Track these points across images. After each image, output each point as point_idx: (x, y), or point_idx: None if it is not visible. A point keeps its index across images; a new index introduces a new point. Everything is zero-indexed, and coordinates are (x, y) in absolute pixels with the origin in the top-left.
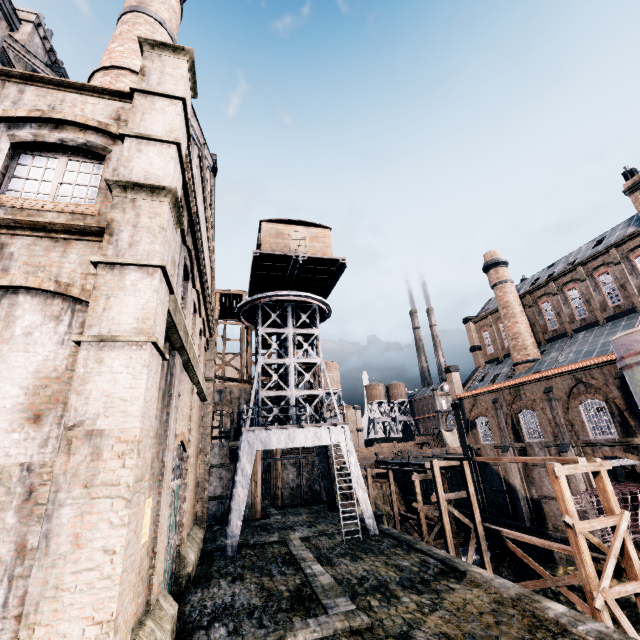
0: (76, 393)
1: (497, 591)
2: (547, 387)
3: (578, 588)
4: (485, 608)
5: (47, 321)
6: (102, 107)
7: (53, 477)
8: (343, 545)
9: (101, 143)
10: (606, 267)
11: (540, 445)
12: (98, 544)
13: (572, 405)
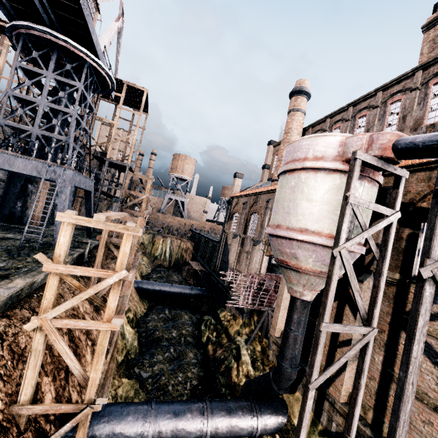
0: None
1: None
2: (270, 198)
3: (222, 325)
4: None
5: None
6: None
7: None
8: (13, 247)
9: None
10: (368, 110)
11: (251, 239)
12: None
13: None
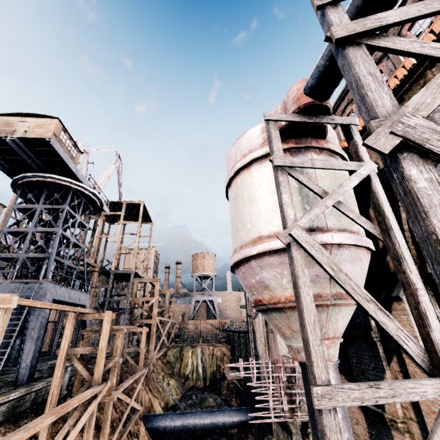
0: None
1: None
2: None
3: None
4: None
5: None
6: None
7: None
8: None
9: None
10: None
11: None
12: None
13: None
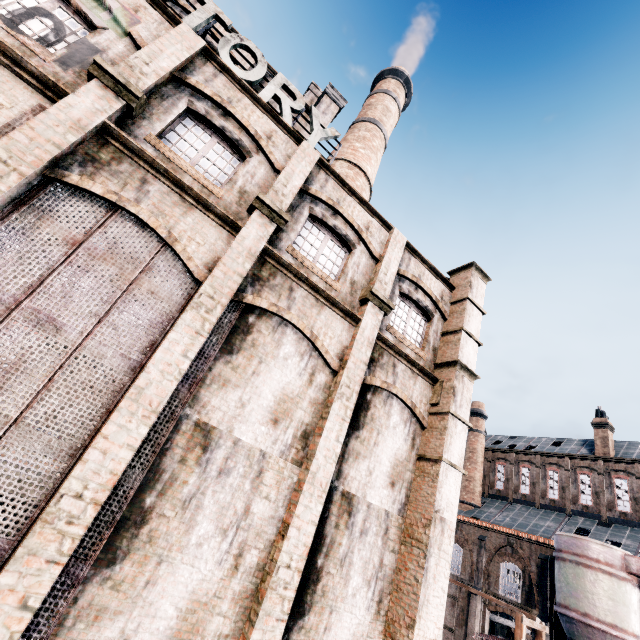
0: (438, 491)
1: None
2: (482, 535)
3: None
4: None
5: (401, 423)
6: (437, 286)
7: (430, 537)
8: None
9: (431, 309)
10: (558, 467)
11: (455, 578)
12: (440, 584)
13: (496, 560)
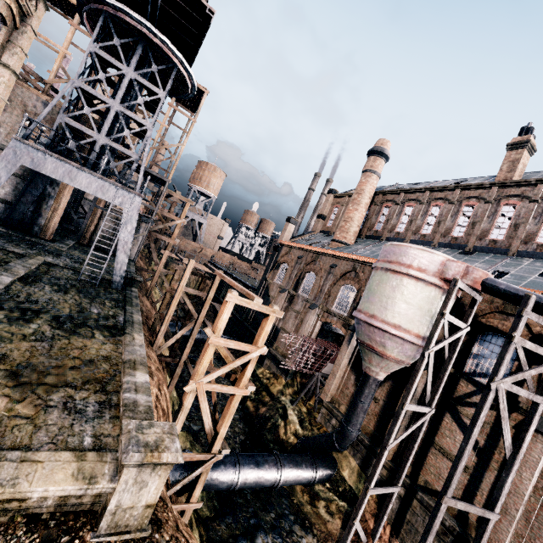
0: None
1: (123, 352)
2: (335, 264)
3: (261, 382)
4: (87, 357)
5: None
6: None
7: None
8: (73, 281)
9: None
10: (443, 202)
11: (303, 299)
12: None
13: (339, 283)
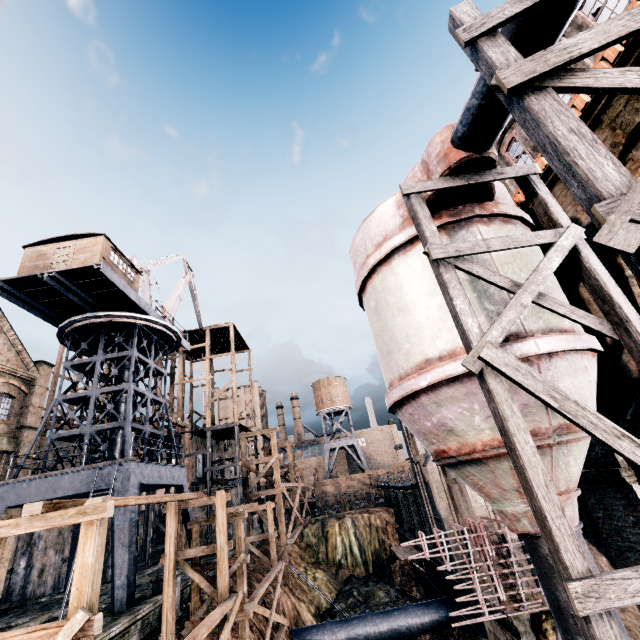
0: None
1: None
2: None
3: None
4: None
5: None
6: None
7: None
8: None
9: None
10: None
11: None
12: None
13: None
